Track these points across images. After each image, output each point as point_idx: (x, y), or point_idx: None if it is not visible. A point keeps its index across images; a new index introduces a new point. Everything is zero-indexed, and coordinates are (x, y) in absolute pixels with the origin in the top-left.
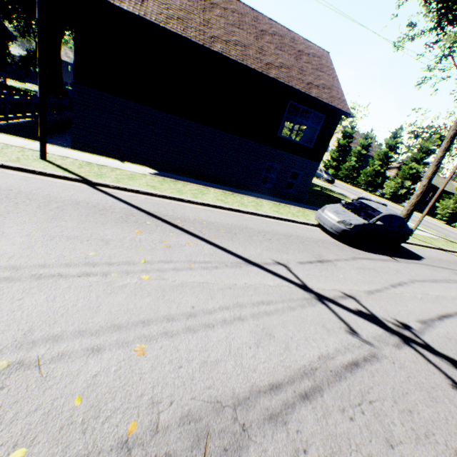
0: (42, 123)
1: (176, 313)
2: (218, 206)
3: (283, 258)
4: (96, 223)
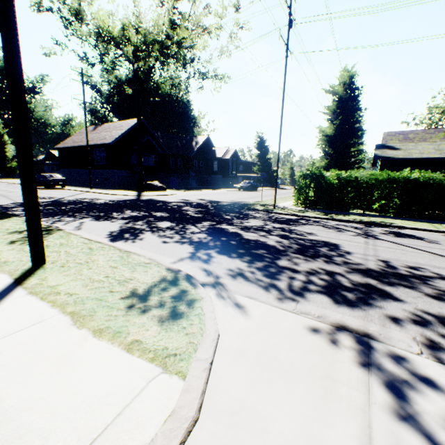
0: None
1: None
2: None
3: None
4: None
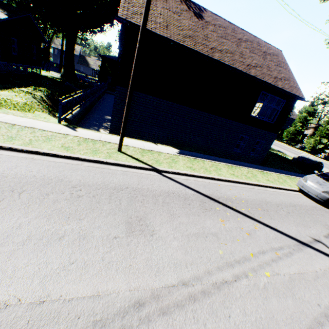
0: (124, 127)
1: (316, 314)
2: (236, 181)
3: (313, 234)
4: (194, 215)
